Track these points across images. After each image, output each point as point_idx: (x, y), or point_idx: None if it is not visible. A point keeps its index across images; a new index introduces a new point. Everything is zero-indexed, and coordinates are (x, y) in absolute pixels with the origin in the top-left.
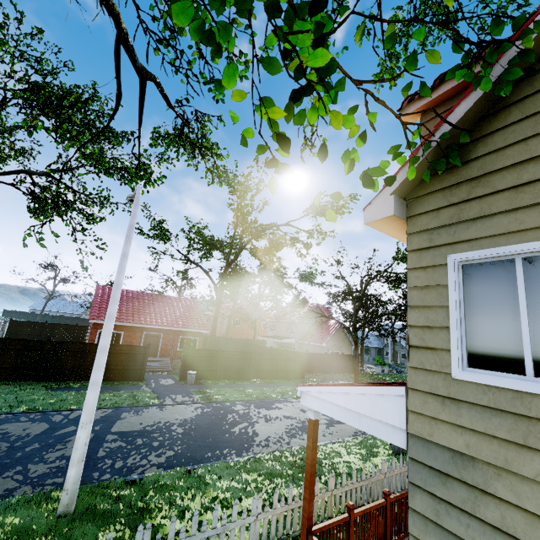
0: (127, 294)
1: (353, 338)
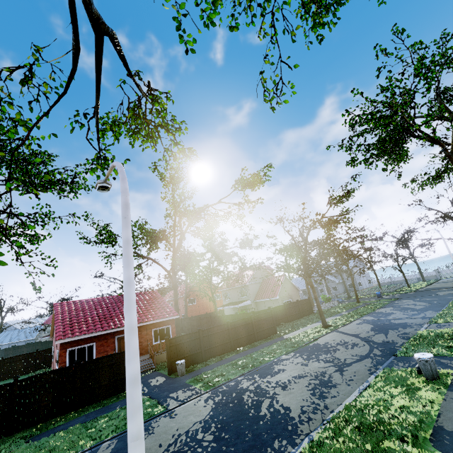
0: (88, 303)
1: (308, 283)
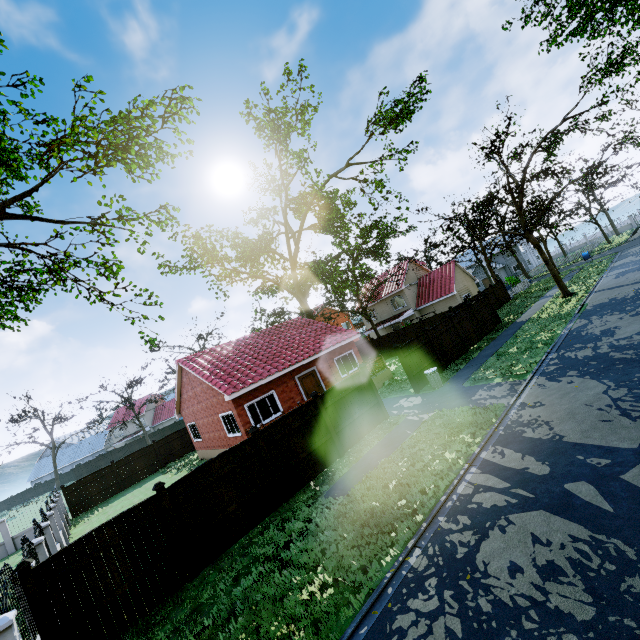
0: (224, 349)
1: (532, 243)
